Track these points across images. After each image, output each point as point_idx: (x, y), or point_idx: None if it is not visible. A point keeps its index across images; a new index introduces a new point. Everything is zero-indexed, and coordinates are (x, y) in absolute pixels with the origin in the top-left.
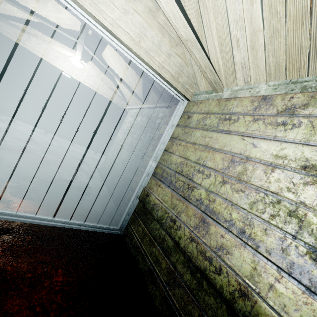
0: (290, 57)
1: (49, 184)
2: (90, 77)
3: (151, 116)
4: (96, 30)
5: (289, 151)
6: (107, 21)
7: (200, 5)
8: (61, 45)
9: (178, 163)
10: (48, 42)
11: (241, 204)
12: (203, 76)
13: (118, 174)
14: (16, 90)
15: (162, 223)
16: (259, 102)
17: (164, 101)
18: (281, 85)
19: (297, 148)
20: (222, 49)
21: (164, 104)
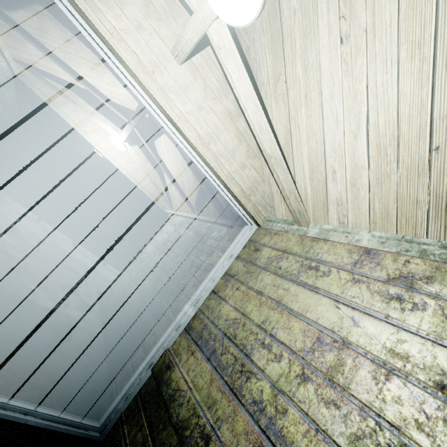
0: (402, 208)
1: (3, 313)
2: (130, 163)
3: (202, 232)
4: (156, 118)
5: (412, 348)
6: (174, 111)
7: (291, 123)
8: (105, 119)
9: (230, 319)
10: (89, 112)
11: (335, 434)
12: (283, 200)
13: (130, 310)
14: (20, 155)
15: (183, 436)
16: (361, 256)
17: (223, 217)
18: (390, 240)
19: (425, 347)
20: (312, 176)
21: (223, 220)
